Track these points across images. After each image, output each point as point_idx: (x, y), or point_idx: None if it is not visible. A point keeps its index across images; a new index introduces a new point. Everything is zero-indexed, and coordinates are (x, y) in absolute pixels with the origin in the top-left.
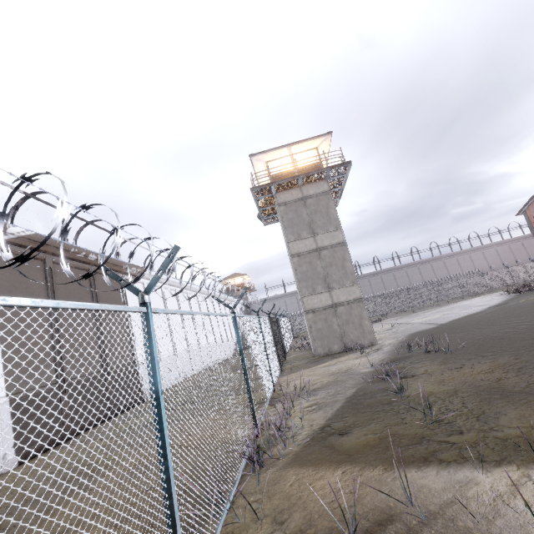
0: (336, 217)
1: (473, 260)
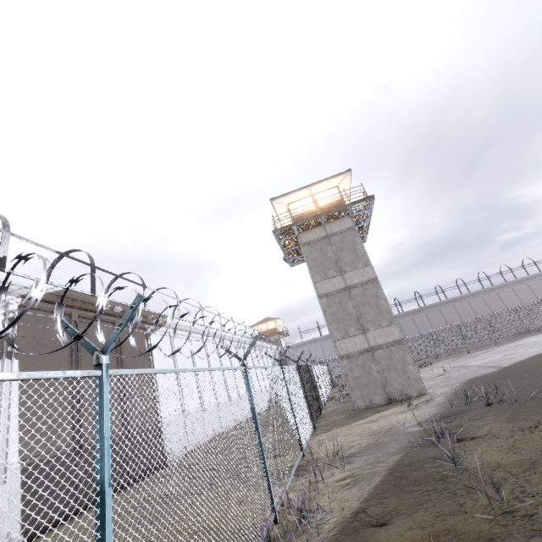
0: (364, 253)
1: (533, 290)
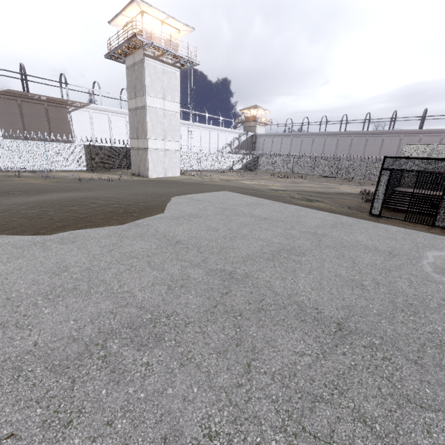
0: (144, 84)
1: None
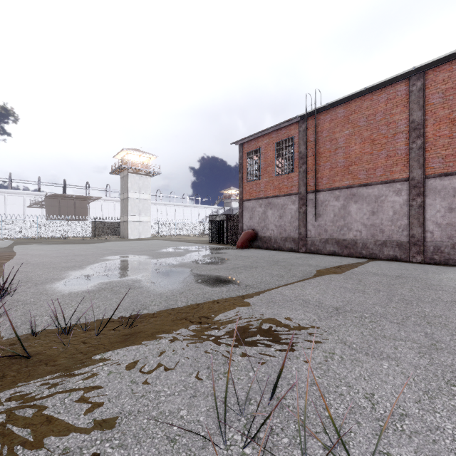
0: (127, 186)
1: None
